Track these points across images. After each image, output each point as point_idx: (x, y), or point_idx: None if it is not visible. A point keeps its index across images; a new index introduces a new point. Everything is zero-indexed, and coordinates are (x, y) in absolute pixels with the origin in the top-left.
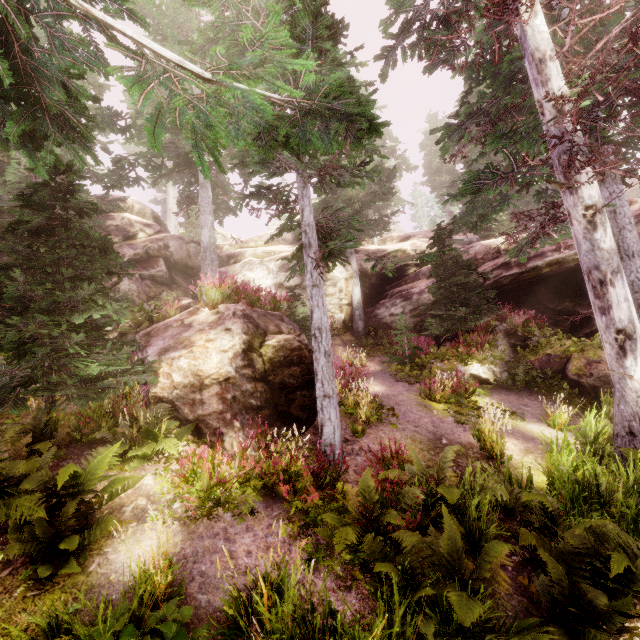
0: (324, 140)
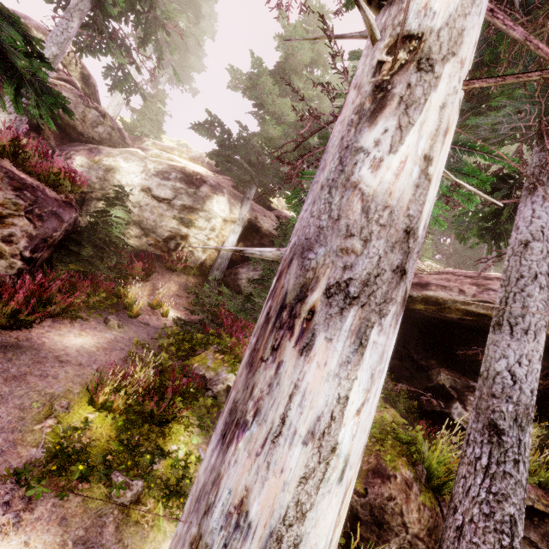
0: None
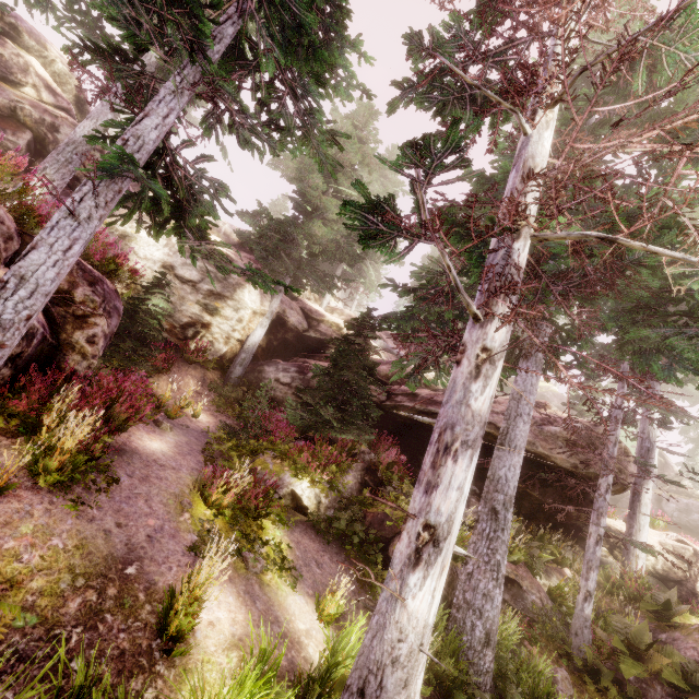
0: None
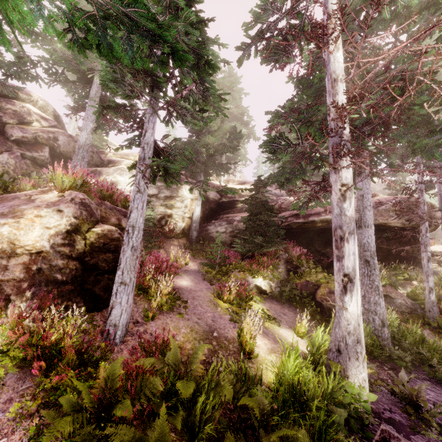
0: (127, 51)
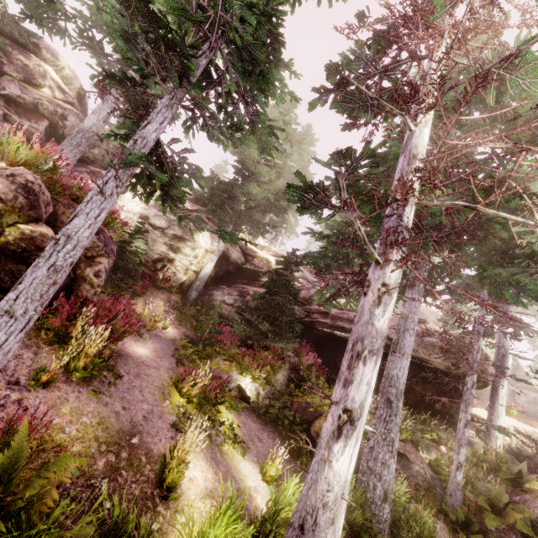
0: None
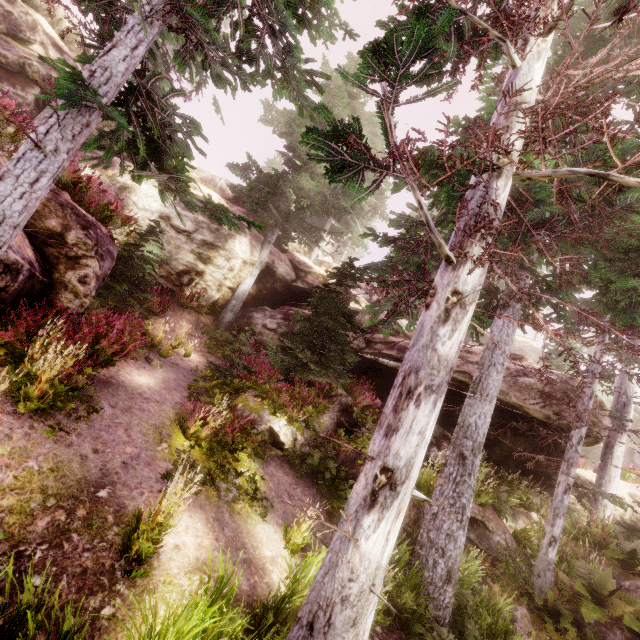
0: None
